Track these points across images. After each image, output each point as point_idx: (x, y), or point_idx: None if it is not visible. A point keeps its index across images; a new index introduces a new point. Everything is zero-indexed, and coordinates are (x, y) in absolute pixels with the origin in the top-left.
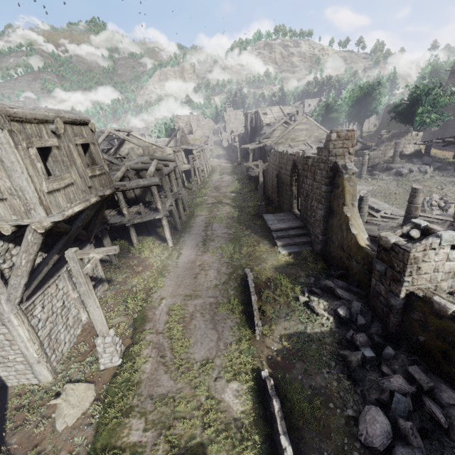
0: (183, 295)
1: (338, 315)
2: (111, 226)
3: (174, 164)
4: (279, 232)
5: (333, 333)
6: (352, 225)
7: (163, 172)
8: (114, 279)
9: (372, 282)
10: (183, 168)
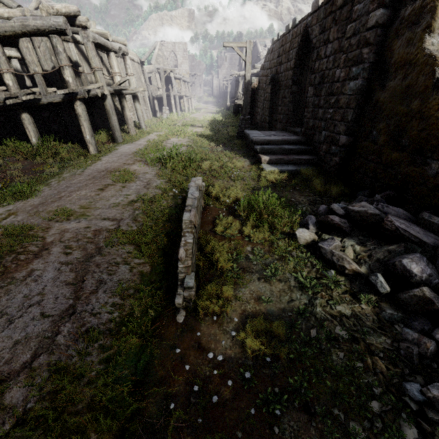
0: (53, 212)
1: (400, 275)
2: None
3: (122, 46)
4: (266, 145)
5: (386, 320)
6: None
7: (89, 32)
8: None
9: None
10: (156, 93)
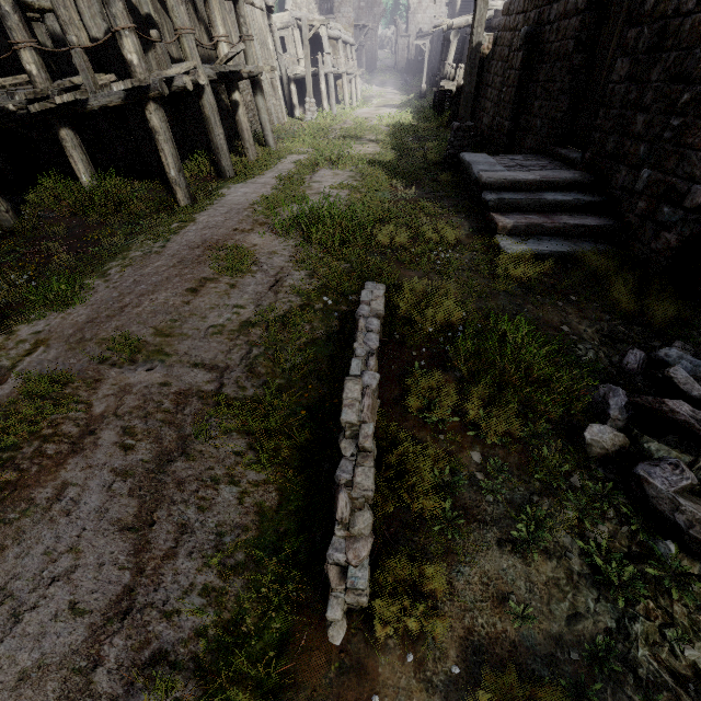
0: (108, 342)
1: None
2: (3, 116)
3: None
4: (506, 192)
5: None
6: None
7: None
8: None
9: None
10: (294, 69)
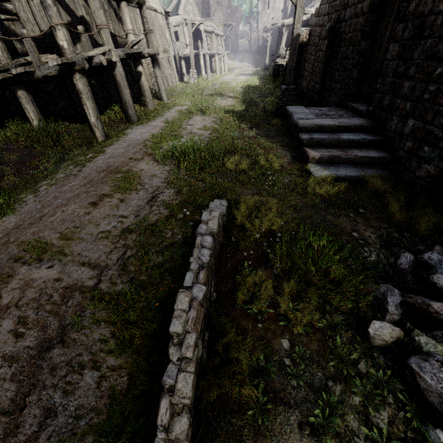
0: (24, 245)
1: None
2: None
3: None
4: (315, 133)
5: None
6: None
7: None
8: None
9: None
10: (183, 51)
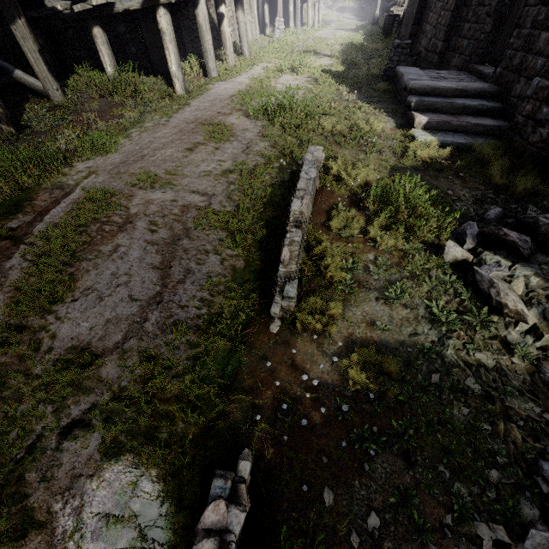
0: (136, 175)
1: None
2: (53, 15)
3: None
4: (427, 96)
5: (542, 384)
6: None
7: None
8: (35, 126)
9: None
10: None
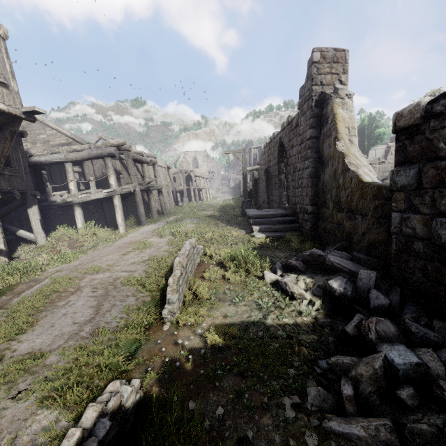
0: (88, 269)
1: (329, 293)
2: (53, 204)
3: (153, 159)
4: (258, 218)
5: (319, 326)
6: (352, 163)
7: (131, 153)
8: (22, 257)
9: (394, 221)
10: (179, 187)
